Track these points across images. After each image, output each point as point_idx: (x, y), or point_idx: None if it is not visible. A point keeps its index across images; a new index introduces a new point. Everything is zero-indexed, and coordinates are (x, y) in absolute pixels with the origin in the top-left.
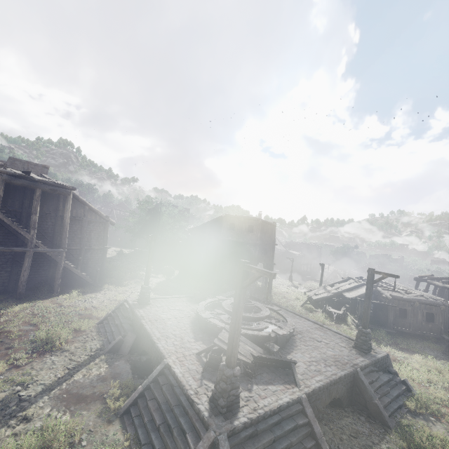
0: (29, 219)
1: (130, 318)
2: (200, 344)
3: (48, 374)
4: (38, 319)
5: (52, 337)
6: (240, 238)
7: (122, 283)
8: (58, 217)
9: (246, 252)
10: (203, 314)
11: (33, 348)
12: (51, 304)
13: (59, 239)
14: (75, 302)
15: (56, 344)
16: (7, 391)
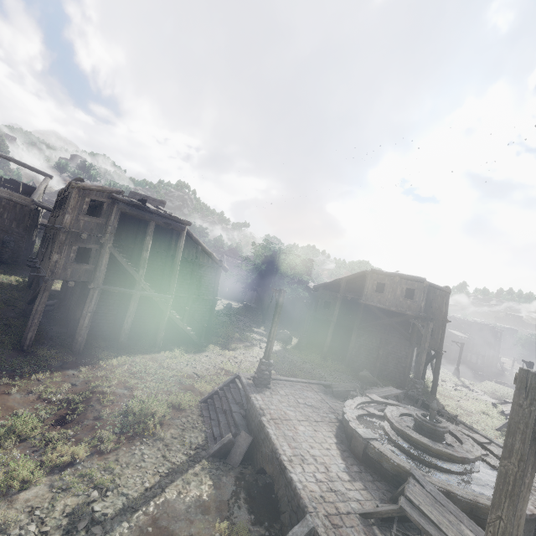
0: (140, 256)
1: (242, 404)
2: (361, 490)
3: (134, 478)
4: (134, 381)
5: (146, 413)
6: (391, 305)
7: (230, 346)
8: (169, 257)
9: (399, 326)
10: (359, 428)
11: (123, 425)
12: (151, 361)
13: (167, 283)
14: (176, 363)
15: (149, 425)
16: (81, 495)
